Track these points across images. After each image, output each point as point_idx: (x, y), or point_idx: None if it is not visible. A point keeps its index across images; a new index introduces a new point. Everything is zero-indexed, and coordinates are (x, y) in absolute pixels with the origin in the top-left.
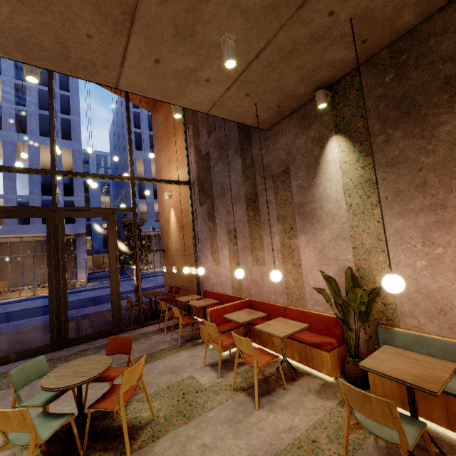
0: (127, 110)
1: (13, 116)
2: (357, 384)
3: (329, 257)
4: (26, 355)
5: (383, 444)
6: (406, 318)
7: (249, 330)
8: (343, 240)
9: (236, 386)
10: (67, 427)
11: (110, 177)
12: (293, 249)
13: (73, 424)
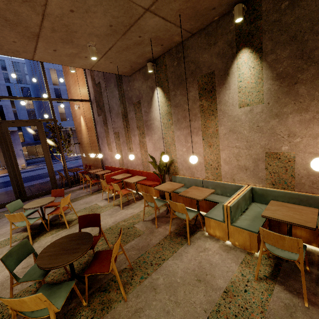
0: None
1: None
2: (163, 198)
3: (157, 147)
4: (3, 206)
5: (161, 212)
6: (180, 171)
7: (126, 183)
8: (161, 139)
9: (115, 204)
10: (38, 225)
11: (34, 98)
12: (144, 143)
13: (42, 220)
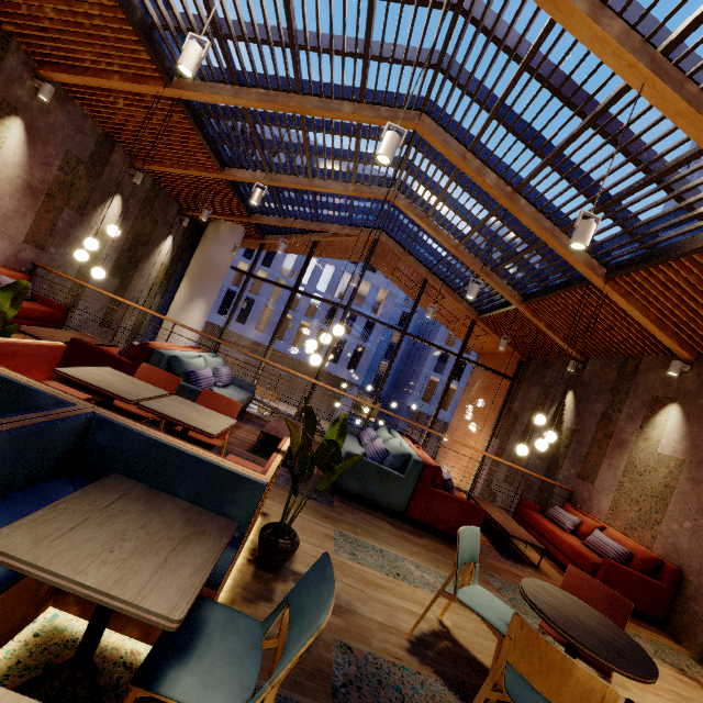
0: (440, 405)
1: None
2: None
3: None
4: None
5: None
6: None
7: None
8: None
9: None
10: None
11: None
12: None
13: None
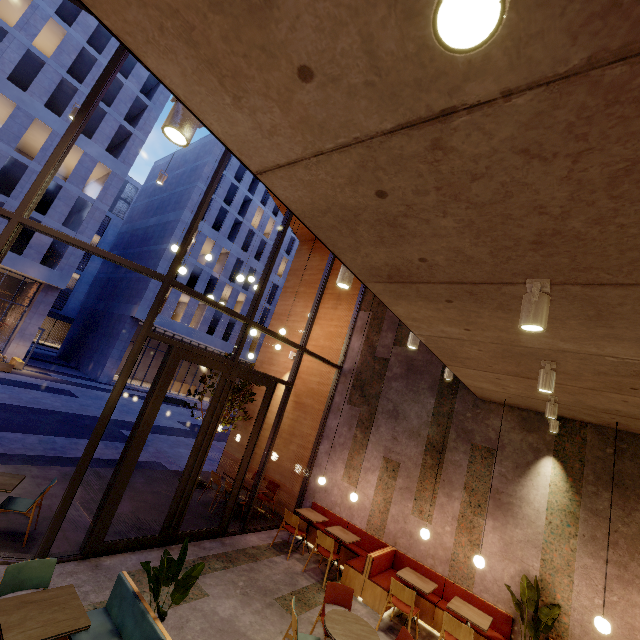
0: (328, 274)
1: (55, 85)
2: None
3: (514, 554)
4: (133, 546)
5: None
6: None
7: None
8: (533, 547)
9: None
10: None
11: (289, 342)
12: (475, 526)
13: None
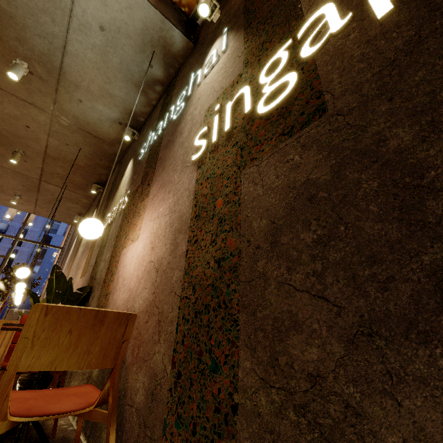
0: None
1: None
2: None
3: None
4: None
5: None
6: None
7: None
8: None
9: None
10: None
11: (0, 234)
12: None
13: None
